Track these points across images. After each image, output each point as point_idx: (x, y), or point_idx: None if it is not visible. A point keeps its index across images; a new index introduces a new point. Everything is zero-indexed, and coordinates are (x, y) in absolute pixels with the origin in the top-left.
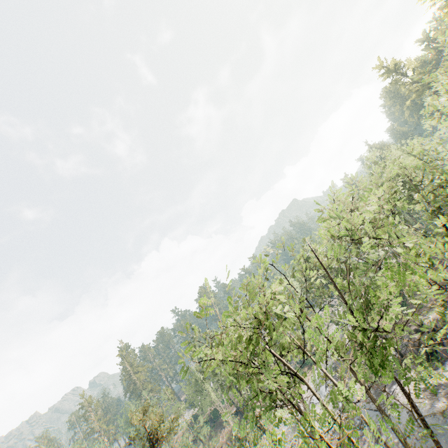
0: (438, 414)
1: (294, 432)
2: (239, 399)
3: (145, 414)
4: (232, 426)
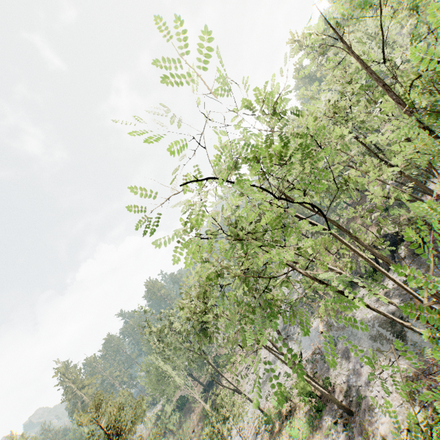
0: (396, 313)
1: (266, 386)
2: (208, 368)
3: (96, 412)
4: (203, 404)
